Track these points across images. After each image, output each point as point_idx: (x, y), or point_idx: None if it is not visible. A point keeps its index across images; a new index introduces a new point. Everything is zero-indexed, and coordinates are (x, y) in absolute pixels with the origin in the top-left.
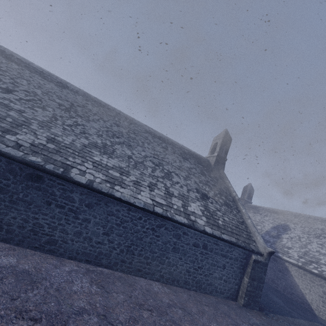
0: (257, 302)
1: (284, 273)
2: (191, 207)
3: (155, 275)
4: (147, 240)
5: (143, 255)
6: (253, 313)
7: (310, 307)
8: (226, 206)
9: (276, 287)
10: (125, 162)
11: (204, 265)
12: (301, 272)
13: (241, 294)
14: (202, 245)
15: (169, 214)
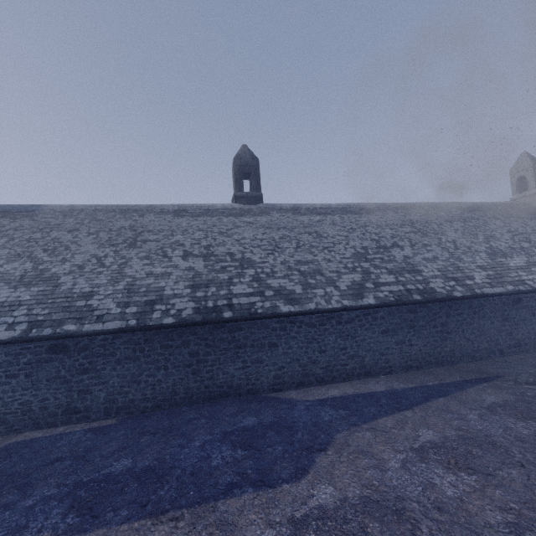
0: None
1: None
2: None
3: None
4: None
5: None
6: None
7: None
8: None
9: None
10: (519, 255)
11: None
12: None
13: None
14: None
15: None
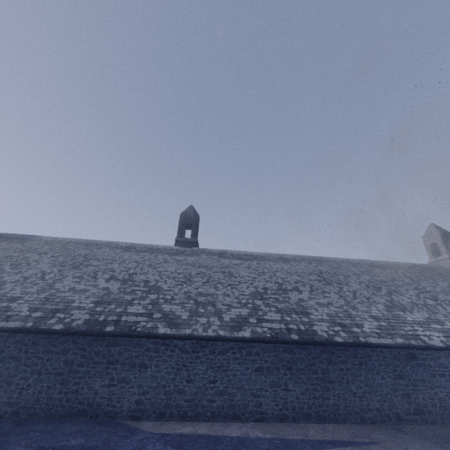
0: None
1: None
2: None
3: None
4: None
5: None
6: None
7: None
8: None
9: None
10: (421, 310)
11: None
12: None
13: None
14: None
15: None
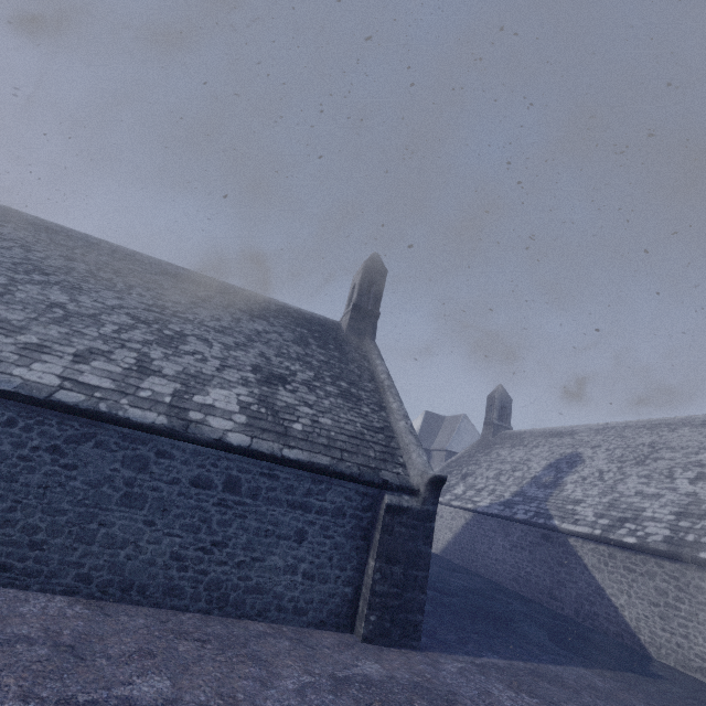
0: (413, 627)
1: (570, 566)
2: (210, 395)
3: (62, 578)
4: (34, 479)
5: (18, 522)
6: (391, 654)
7: (637, 642)
8: (345, 398)
9: (560, 609)
10: (28, 312)
11: (231, 537)
12: (604, 551)
13: (362, 607)
14: (224, 481)
15: (107, 406)
